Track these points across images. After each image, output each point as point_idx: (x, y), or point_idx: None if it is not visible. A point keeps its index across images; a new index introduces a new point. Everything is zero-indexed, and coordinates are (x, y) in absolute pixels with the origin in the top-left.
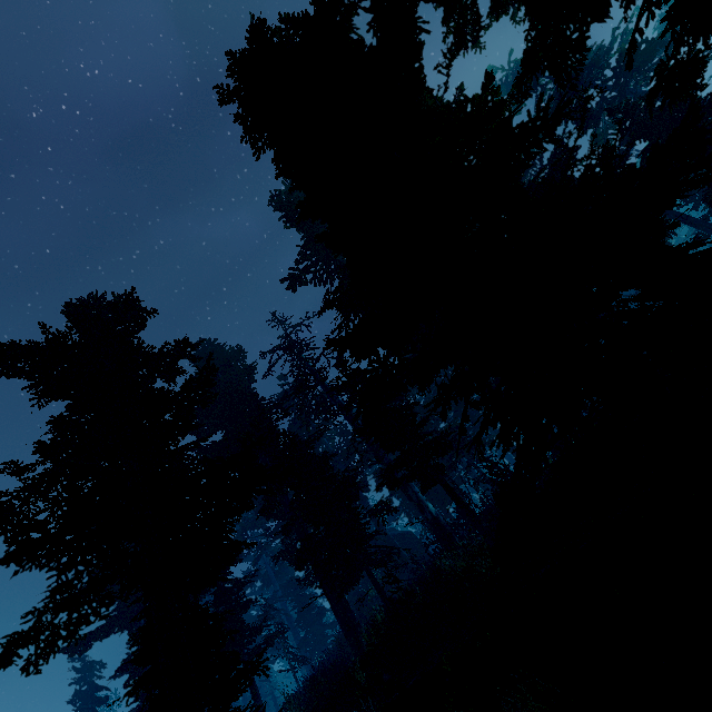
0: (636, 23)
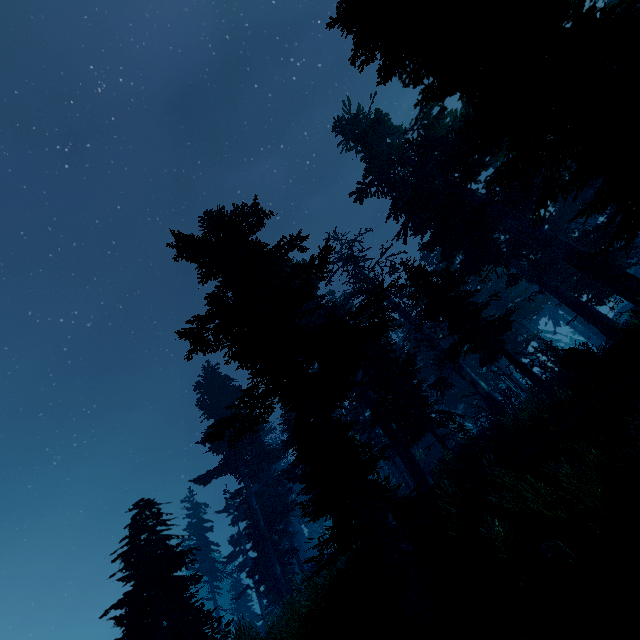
0: None
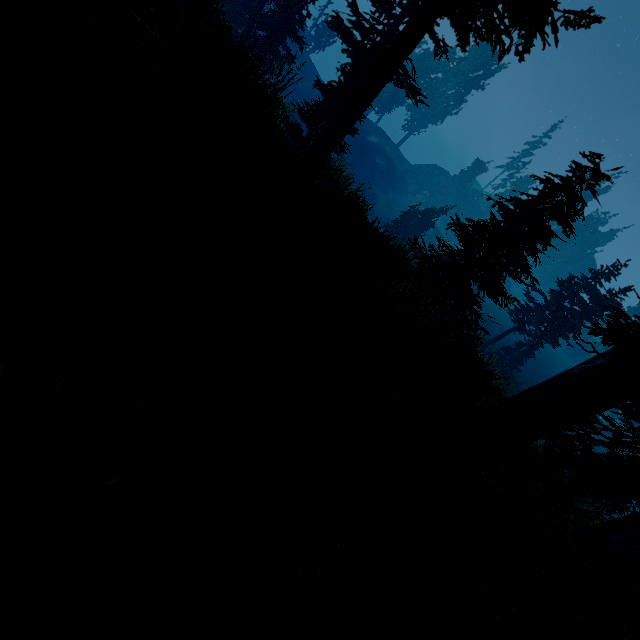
0: None
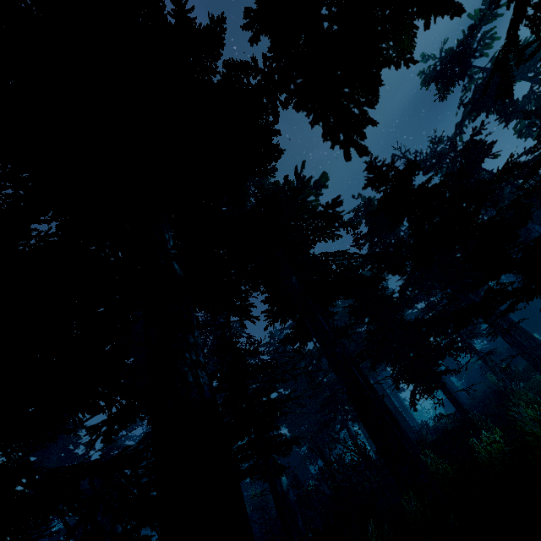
0: (525, 3)
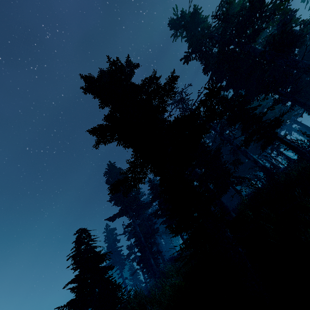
0: None
